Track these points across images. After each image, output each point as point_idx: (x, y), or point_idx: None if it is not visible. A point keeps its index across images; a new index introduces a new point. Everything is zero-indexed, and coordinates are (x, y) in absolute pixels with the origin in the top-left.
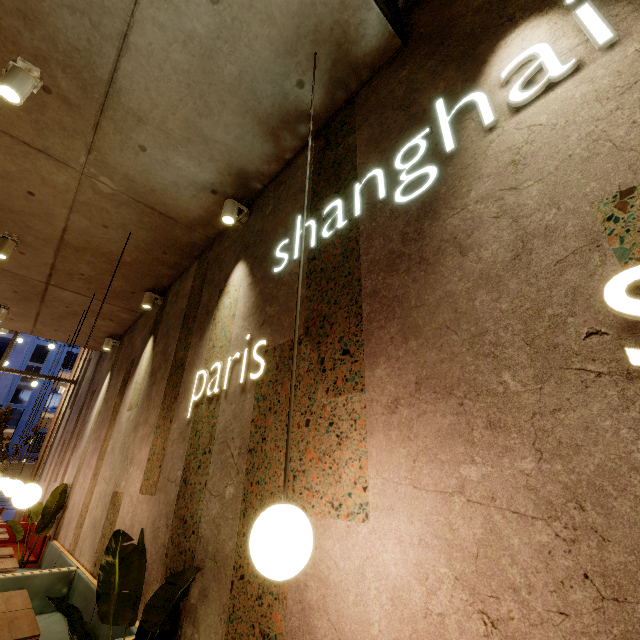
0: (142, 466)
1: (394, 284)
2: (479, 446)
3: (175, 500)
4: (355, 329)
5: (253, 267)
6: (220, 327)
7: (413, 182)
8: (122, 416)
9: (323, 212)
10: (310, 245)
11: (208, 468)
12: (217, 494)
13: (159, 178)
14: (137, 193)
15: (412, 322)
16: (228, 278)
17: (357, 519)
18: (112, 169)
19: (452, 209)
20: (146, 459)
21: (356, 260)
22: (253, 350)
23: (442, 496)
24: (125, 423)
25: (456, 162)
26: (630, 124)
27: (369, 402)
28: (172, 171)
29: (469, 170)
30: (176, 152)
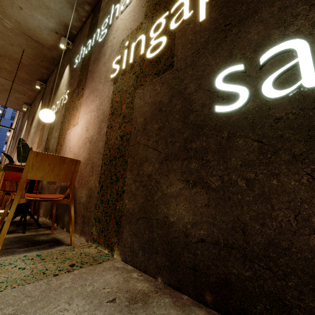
0: (37, 142)
1: (93, 67)
2: (94, 101)
3: (45, 145)
4: (85, 82)
5: (70, 67)
6: (60, 90)
7: (104, 34)
8: (31, 132)
9: (87, 44)
10: (82, 57)
11: (53, 132)
12: (54, 137)
13: (31, 23)
14: (23, 29)
15: (93, 77)
16: (64, 72)
17: (76, 125)
18: (9, 16)
19: (106, 44)
20: (38, 140)
21: (90, 61)
22: (66, 94)
23: (87, 113)
24: (32, 133)
25: (110, 28)
26: (129, 22)
27: (83, 99)
28: (36, 20)
29: (111, 32)
30: (36, 12)
